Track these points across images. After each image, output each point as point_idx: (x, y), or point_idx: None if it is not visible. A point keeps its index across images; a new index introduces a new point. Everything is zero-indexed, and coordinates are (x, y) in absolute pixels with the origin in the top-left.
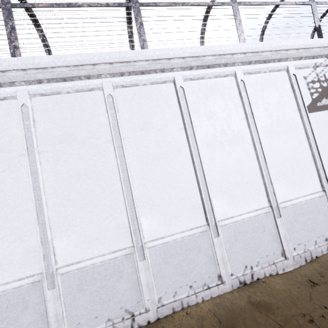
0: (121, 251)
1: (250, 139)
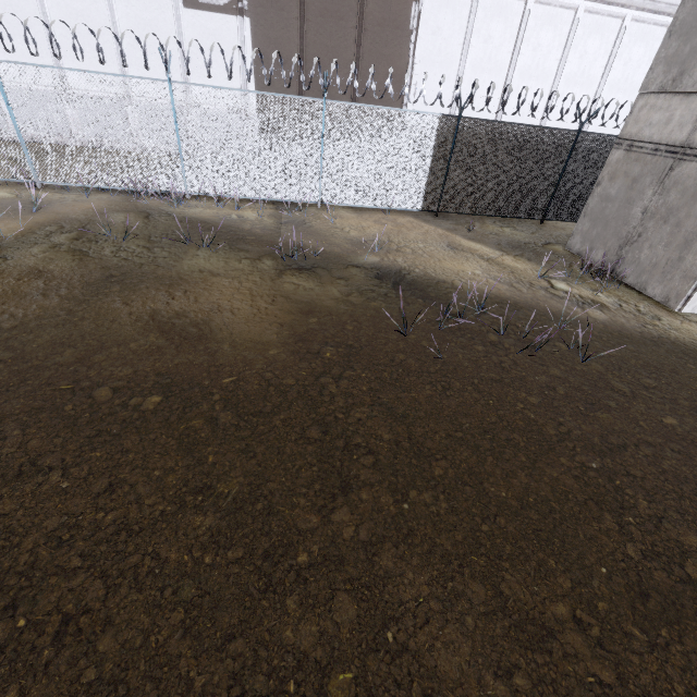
0: None
1: (108, 16)
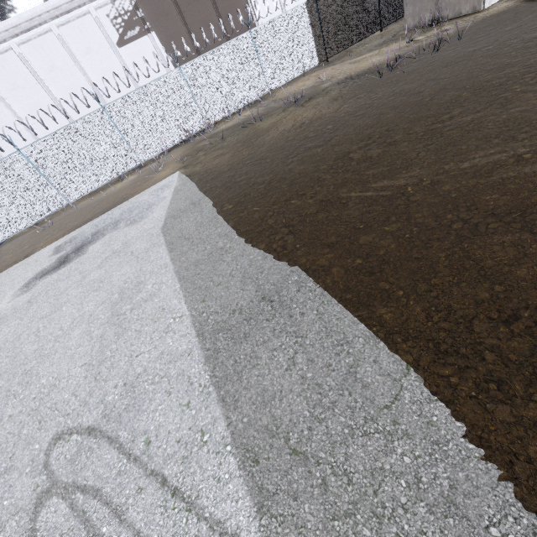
0: None
1: (85, 79)
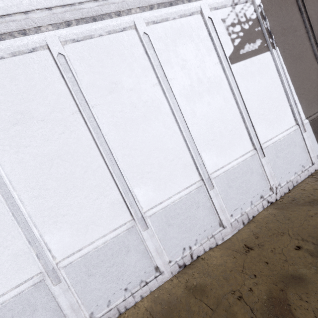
0: (27, 283)
1: (168, 108)
